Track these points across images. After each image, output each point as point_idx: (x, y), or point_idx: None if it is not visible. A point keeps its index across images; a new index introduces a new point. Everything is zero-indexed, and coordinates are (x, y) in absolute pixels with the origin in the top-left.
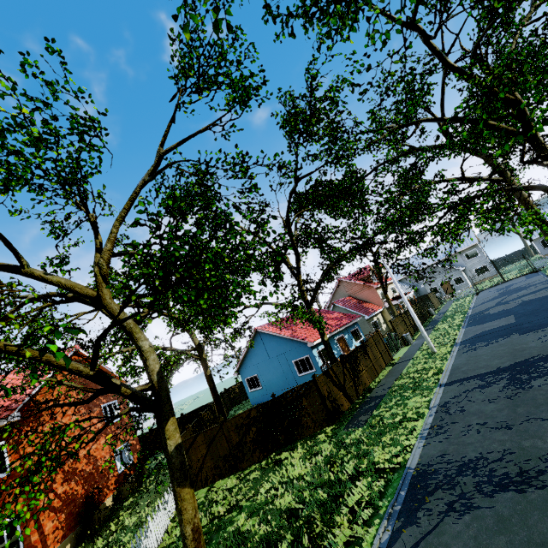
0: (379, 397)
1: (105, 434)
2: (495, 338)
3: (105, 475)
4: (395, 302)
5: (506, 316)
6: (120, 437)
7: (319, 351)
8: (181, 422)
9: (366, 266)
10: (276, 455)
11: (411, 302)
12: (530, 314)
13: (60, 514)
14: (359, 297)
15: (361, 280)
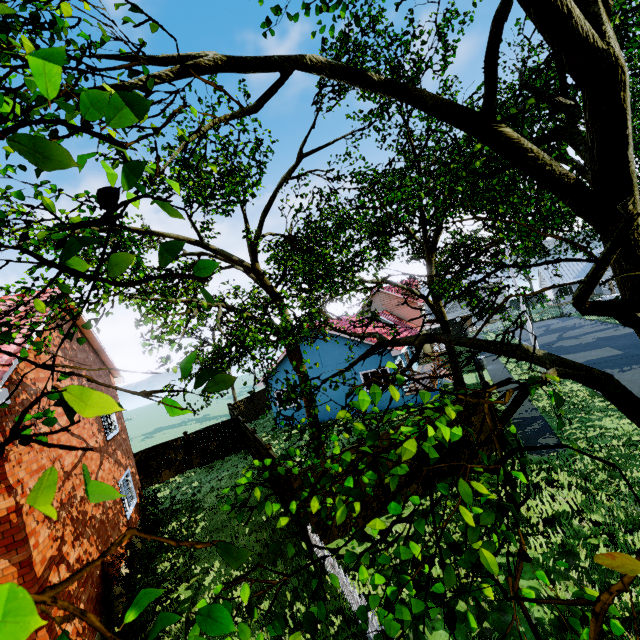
0: (537, 419)
1: (107, 454)
2: (624, 366)
3: (115, 524)
4: (437, 325)
5: (599, 348)
6: (120, 460)
7: (398, 363)
8: (184, 445)
9: (411, 279)
10: (450, 488)
11: (435, 330)
12: (636, 347)
13: (77, 604)
14: (396, 313)
15: (403, 294)
